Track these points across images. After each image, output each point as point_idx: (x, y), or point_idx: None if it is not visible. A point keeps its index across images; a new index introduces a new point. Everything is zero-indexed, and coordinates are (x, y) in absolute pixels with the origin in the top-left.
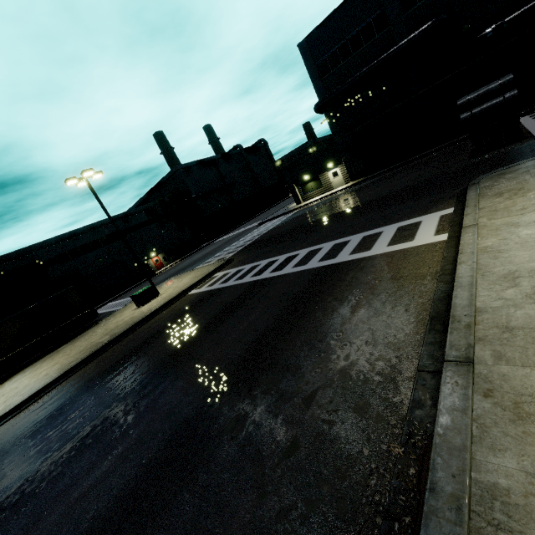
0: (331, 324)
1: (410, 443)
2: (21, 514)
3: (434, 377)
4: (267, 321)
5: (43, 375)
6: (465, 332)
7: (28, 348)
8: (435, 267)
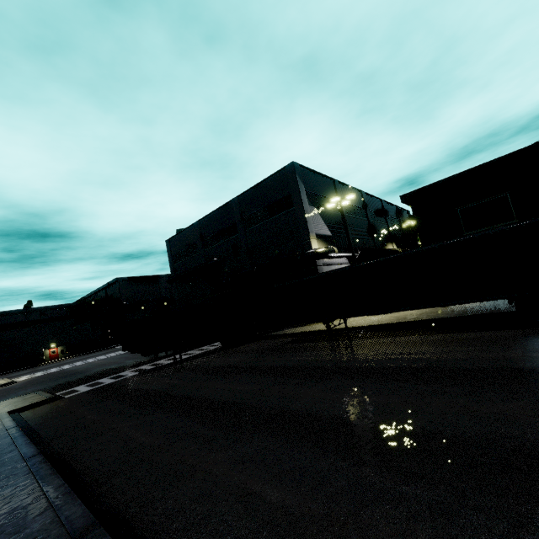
0: None
1: None
2: None
3: None
4: None
5: None
6: None
7: None
8: None
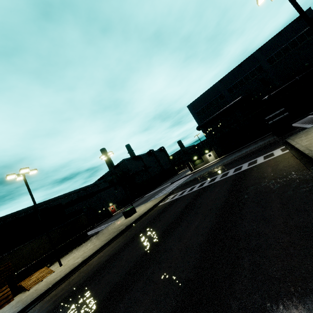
0: (261, 175)
1: (312, 169)
2: (167, 243)
3: (310, 163)
4: (227, 186)
5: (92, 246)
6: (312, 153)
7: (66, 244)
8: (290, 155)
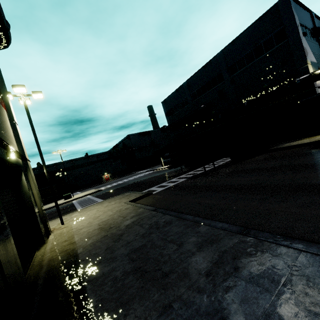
0: None
1: None
2: None
3: None
4: None
5: None
6: None
7: None
8: None
